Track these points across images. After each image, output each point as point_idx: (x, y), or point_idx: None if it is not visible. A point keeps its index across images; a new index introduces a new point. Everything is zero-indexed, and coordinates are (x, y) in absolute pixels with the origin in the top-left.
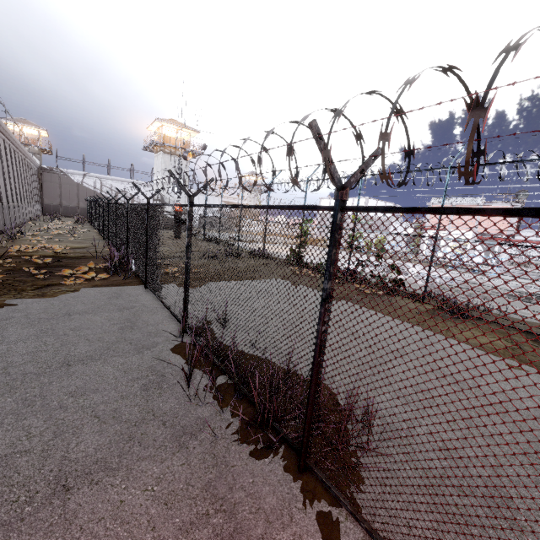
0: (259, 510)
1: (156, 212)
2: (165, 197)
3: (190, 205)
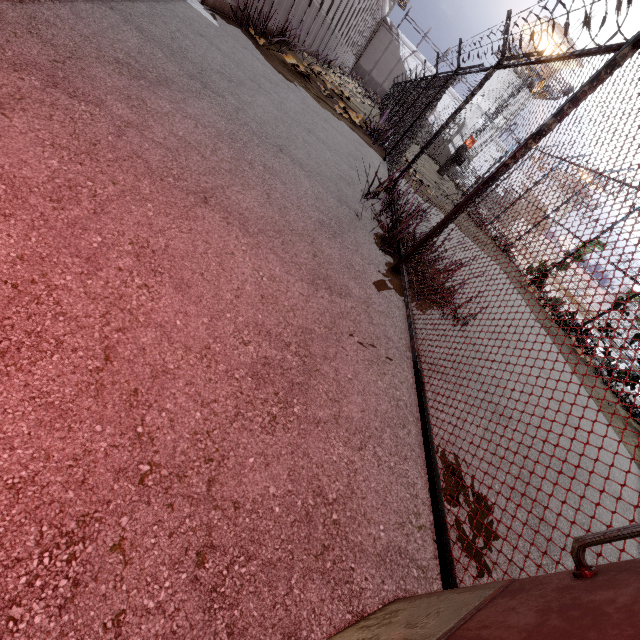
0: (355, 246)
1: (443, 137)
2: (466, 127)
3: (495, 67)
